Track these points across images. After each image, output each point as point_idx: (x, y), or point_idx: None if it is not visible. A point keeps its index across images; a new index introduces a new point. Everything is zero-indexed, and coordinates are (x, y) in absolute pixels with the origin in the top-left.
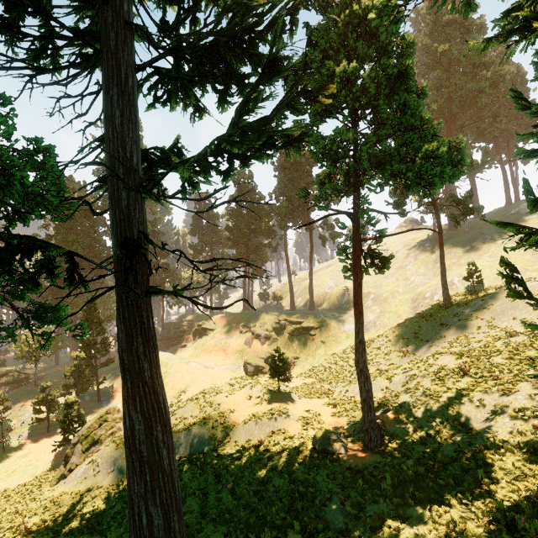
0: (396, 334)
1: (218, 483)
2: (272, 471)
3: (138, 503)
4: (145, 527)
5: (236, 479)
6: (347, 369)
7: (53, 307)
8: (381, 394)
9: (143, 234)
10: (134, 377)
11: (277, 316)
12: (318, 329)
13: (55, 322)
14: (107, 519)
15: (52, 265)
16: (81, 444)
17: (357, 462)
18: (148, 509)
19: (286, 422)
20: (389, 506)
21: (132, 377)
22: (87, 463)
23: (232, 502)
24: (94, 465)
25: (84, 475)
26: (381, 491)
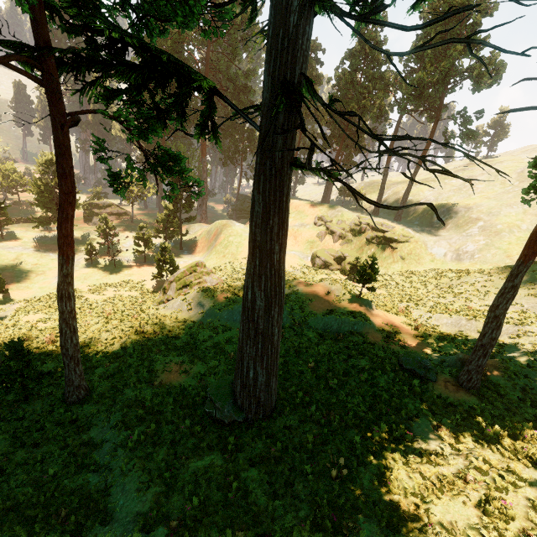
0: (503, 276)
1: (298, 358)
2: (353, 368)
3: (248, 360)
4: (250, 379)
5: (315, 361)
6: (424, 293)
7: (176, 156)
8: (475, 335)
9: (307, 79)
10: (263, 256)
11: (359, 218)
12: (401, 244)
13: (181, 174)
14: (202, 348)
15: (186, 103)
16: (175, 283)
17: (448, 395)
18: (255, 368)
19: (366, 328)
20: (495, 454)
21: (261, 255)
22: (182, 300)
23: (312, 378)
24: (187, 303)
25: (179, 308)
26: (481, 434)
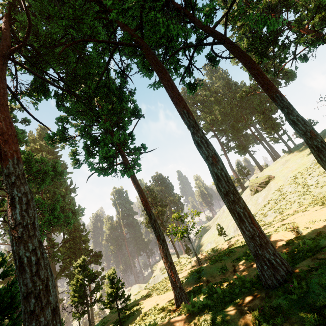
0: None
1: None
2: None
3: None
4: None
5: None
6: None
7: None
8: None
9: None
10: None
11: None
12: None
13: None
14: None
15: None
16: None
17: None
18: None
19: None
20: None
21: None
22: None
23: None
24: None
25: None
26: None
